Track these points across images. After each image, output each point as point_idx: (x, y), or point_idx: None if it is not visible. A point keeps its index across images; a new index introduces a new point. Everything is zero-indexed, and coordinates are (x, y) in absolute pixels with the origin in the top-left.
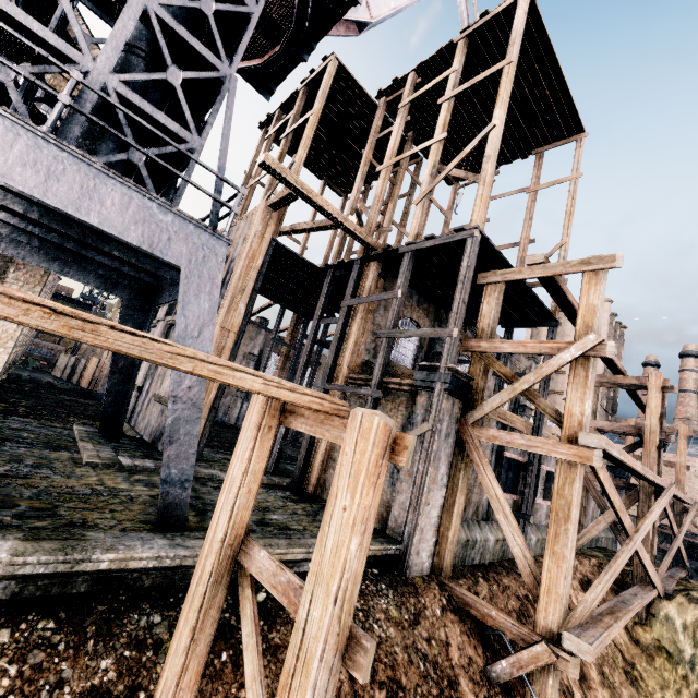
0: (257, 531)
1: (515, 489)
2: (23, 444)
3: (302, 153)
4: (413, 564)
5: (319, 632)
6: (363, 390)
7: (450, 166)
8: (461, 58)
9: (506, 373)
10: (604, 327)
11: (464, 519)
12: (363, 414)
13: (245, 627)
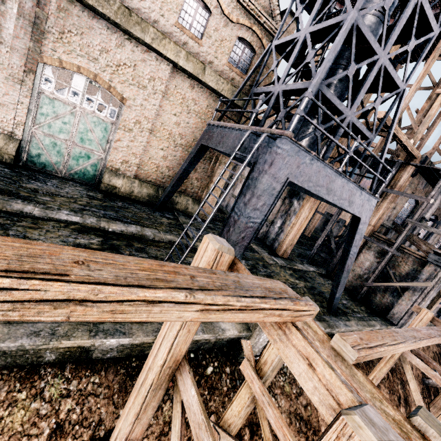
0: (349, 313)
1: None
2: None
3: None
4: None
5: None
6: (387, 248)
7: None
8: None
9: None
10: None
11: None
12: None
13: (408, 375)
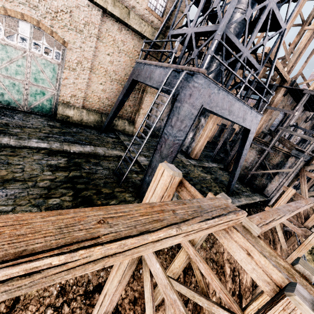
0: (240, 193)
1: (298, 179)
2: None
3: None
4: (270, 202)
5: None
6: (264, 148)
7: None
8: None
9: None
10: None
11: None
12: None
13: (277, 228)
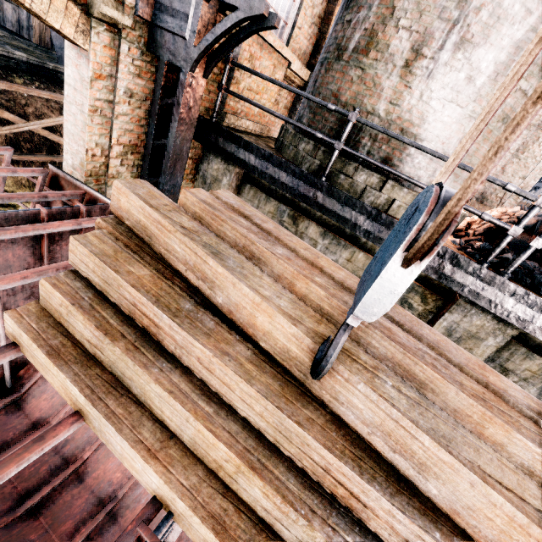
0: None
1: None
2: None
3: None
4: None
5: None
6: None
7: None
8: None
9: None
10: None
11: None
12: None
13: None
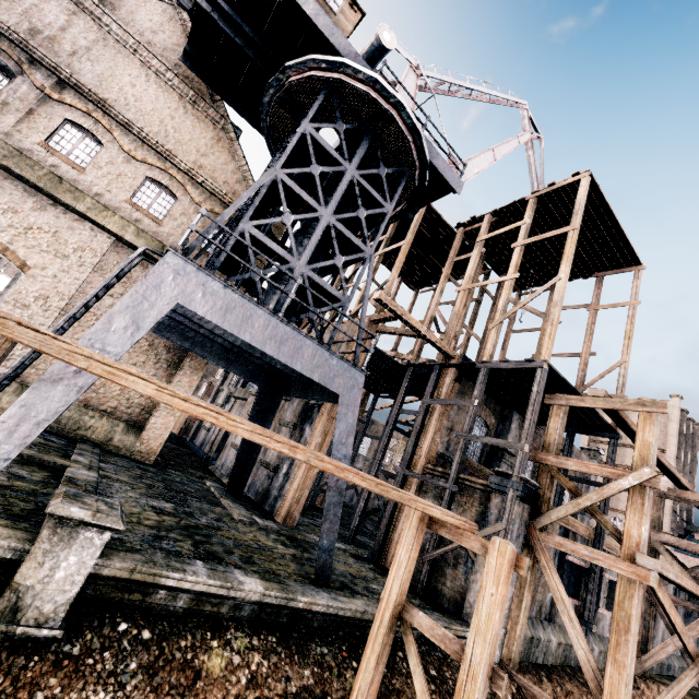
0: (370, 597)
1: (577, 593)
2: (195, 498)
3: (395, 273)
4: None
5: (481, 660)
6: (442, 483)
7: (522, 303)
8: (532, 213)
9: (570, 487)
10: (674, 424)
11: (528, 616)
12: (500, 542)
13: (412, 660)
